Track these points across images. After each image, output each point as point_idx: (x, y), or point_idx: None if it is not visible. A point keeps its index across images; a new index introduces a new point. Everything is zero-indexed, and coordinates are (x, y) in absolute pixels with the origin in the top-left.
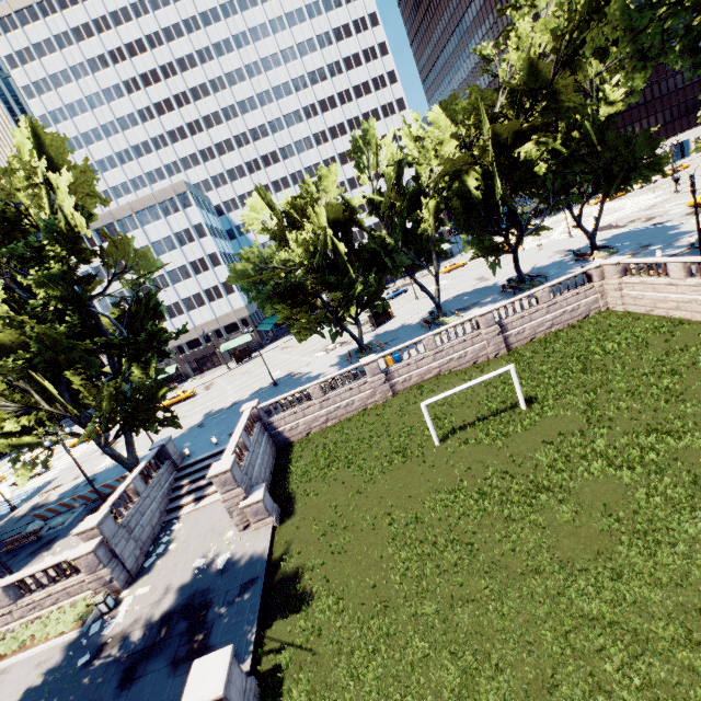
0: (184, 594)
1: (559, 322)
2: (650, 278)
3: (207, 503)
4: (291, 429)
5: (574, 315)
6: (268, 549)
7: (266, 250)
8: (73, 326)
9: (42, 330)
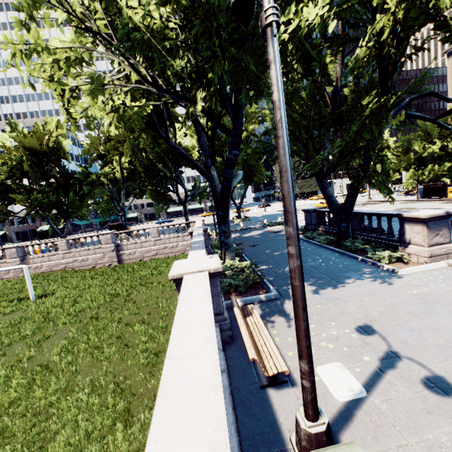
0: None
1: (162, 253)
2: None
3: None
4: None
5: (174, 251)
6: None
7: None
8: None
9: None
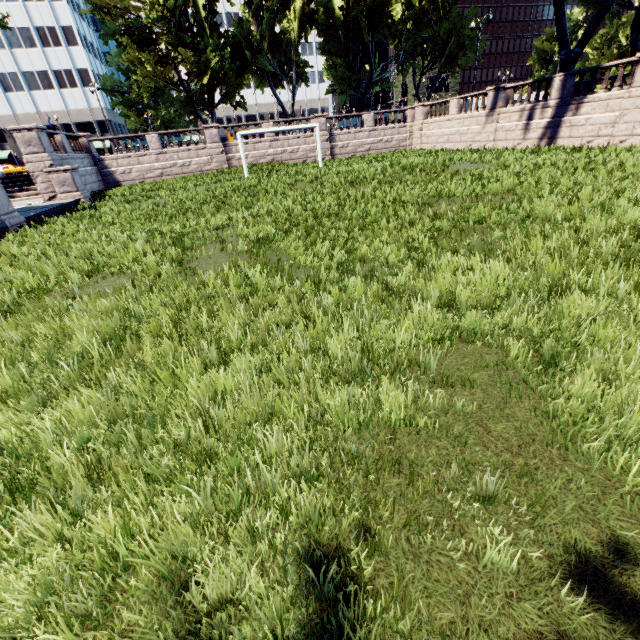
0: None
1: (375, 148)
2: (439, 117)
3: (16, 199)
4: (124, 173)
5: (387, 147)
6: (69, 202)
7: None
8: None
9: None
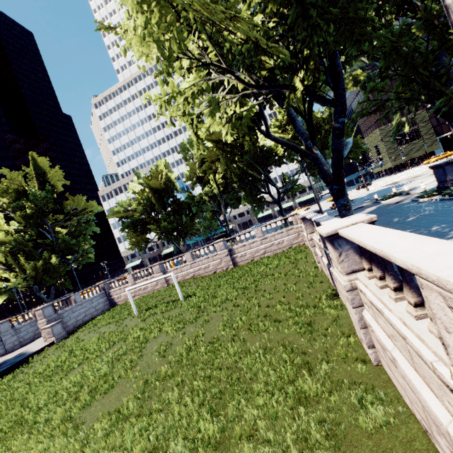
0: (1, 363)
1: (270, 251)
2: None
3: None
4: (118, 298)
5: (280, 247)
6: (36, 351)
7: (134, 202)
8: (33, 236)
9: (17, 237)
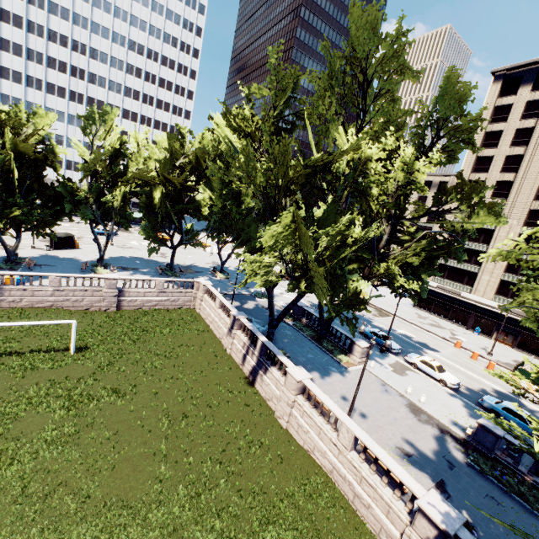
0: None
1: (162, 304)
2: (211, 301)
3: None
4: None
5: (174, 304)
6: None
7: None
8: None
9: None
